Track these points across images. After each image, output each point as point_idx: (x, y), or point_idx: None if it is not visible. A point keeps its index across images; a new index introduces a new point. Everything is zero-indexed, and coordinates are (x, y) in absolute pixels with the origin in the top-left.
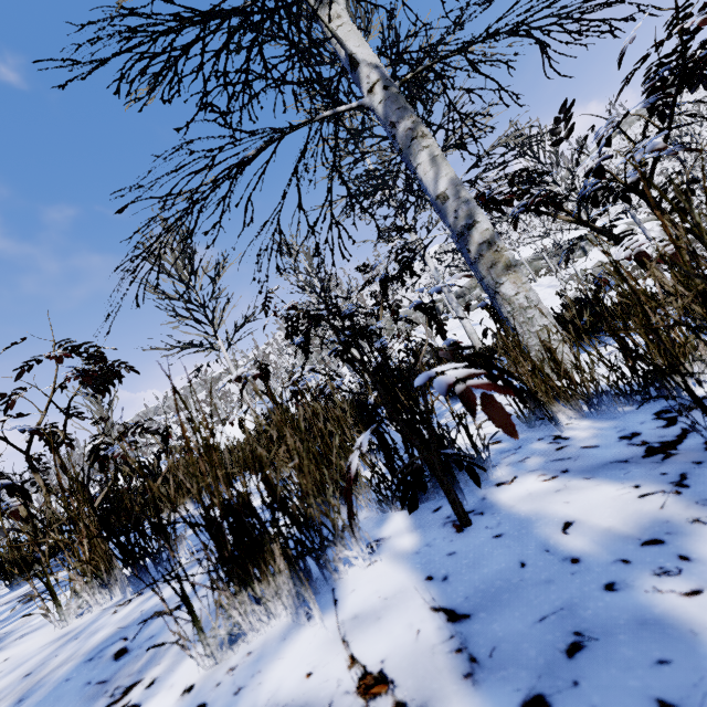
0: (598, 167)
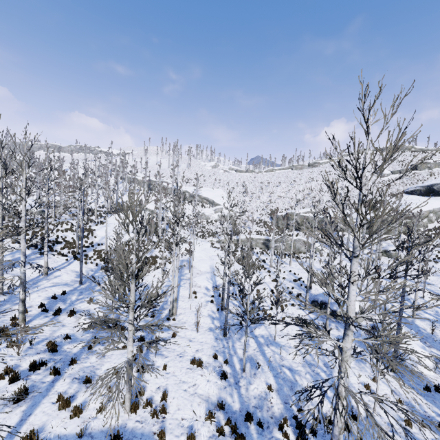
0: None
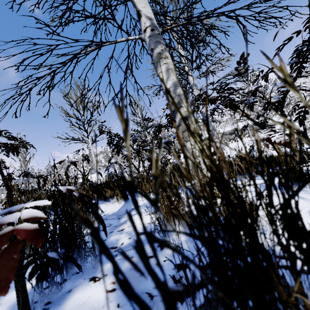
0: (254, 90)
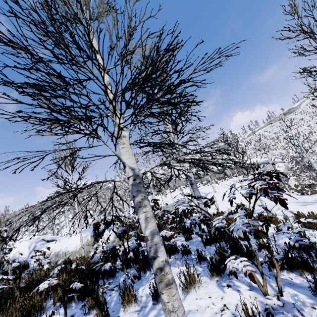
0: (219, 229)
